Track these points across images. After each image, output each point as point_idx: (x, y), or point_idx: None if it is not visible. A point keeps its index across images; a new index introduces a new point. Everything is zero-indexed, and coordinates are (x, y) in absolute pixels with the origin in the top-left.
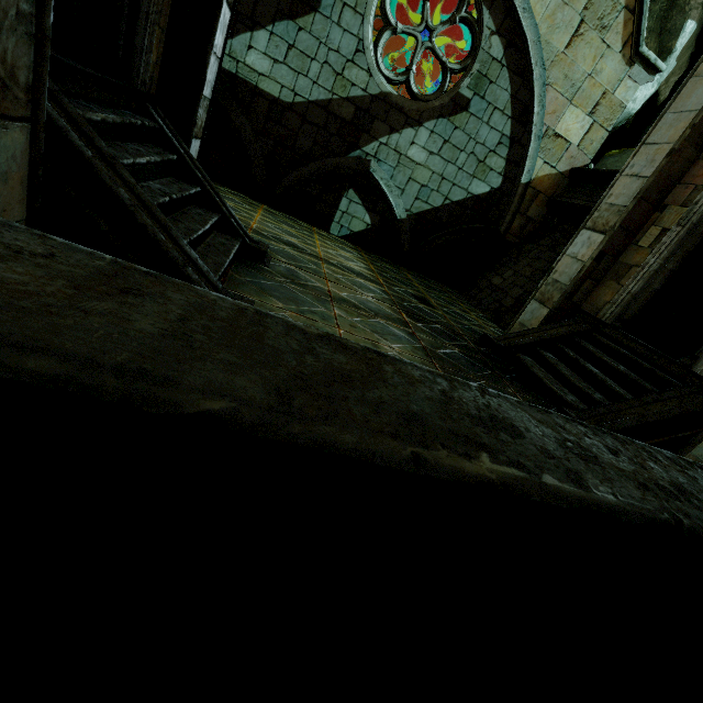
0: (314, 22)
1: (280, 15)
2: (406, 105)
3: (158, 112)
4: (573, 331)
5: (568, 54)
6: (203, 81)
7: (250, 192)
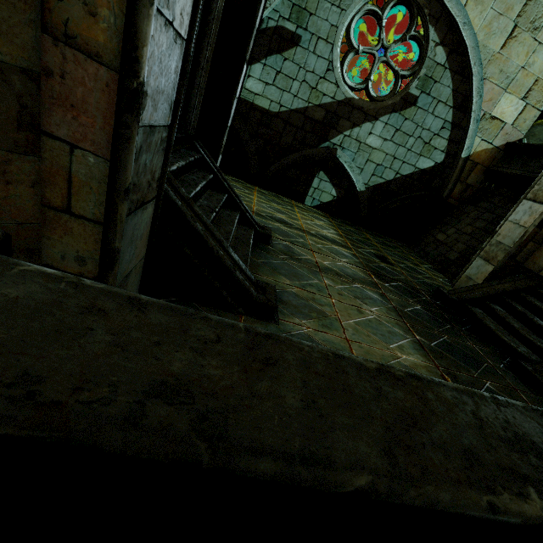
0: (296, 53)
1: (271, 52)
2: (366, 106)
3: (200, 144)
4: (519, 287)
5: (503, 53)
6: (229, 118)
7: (247, 178)
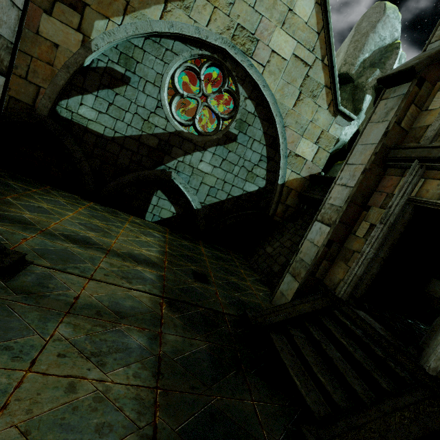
0: (126, 90)
1: (102, 86)
2: (194, 138)
3: None
4: (317, 307)
5: (295, 110)
6: None
7: (82, 194)
